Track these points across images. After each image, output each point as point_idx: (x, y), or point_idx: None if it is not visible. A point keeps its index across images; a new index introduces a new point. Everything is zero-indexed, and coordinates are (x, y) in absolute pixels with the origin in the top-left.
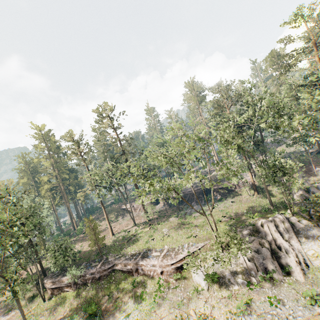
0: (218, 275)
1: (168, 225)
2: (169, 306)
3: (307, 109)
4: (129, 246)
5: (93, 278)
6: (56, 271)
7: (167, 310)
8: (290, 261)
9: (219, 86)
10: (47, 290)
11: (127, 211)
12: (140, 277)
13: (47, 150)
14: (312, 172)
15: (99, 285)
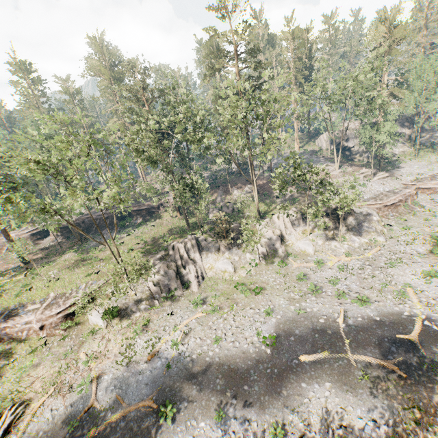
0: (121, 308)
1: (60, 265)
2: (51, 361)
3: (230, 126)
4: None
5: None
6: None
7: (49, 366)
8: (190, 277)
9: (134, 66)
10: None
11: None
12: (5, 344)
13: None
14: (229, 192)
15: None
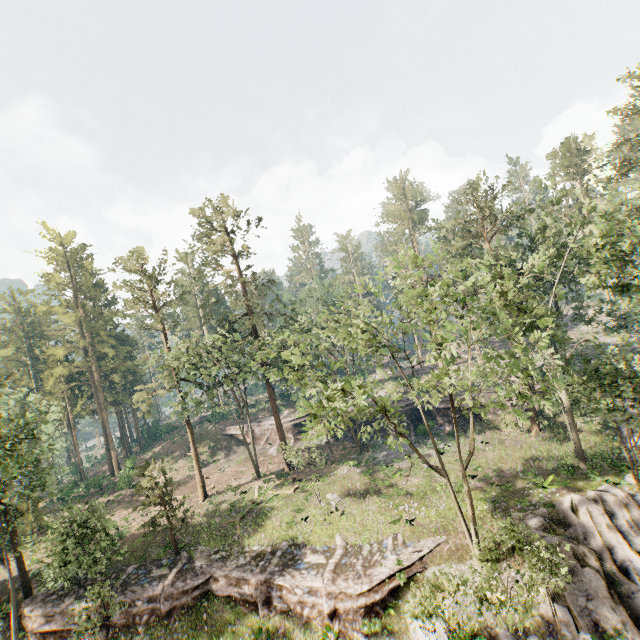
0: (478, 632)
1: (339, 485)
2: None
3: None
4: (245, 530)
5: (152, 612)
6: (58, 584)
7: None
8: None
9: (477, 189)
10: (28, 635)
11: (238, 442)
12: (275, 618)
13: (73, 289)
14: None
15: (168, 631)
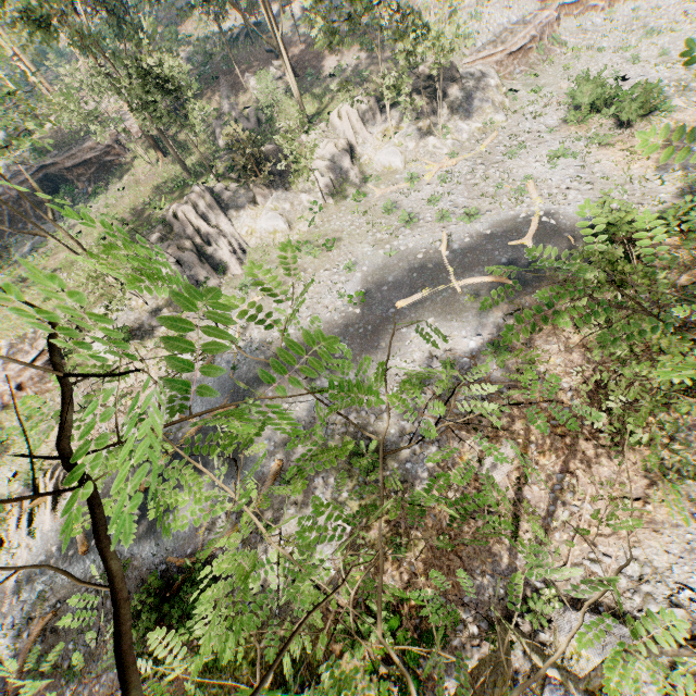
0: (132, 328)
1: None
2: None
3: None
4: None
5: None
6: None
7: None
8: (224, 255)
9: None
10: None
11: None
12: None
13: None
14: (241, 86)
15: None
